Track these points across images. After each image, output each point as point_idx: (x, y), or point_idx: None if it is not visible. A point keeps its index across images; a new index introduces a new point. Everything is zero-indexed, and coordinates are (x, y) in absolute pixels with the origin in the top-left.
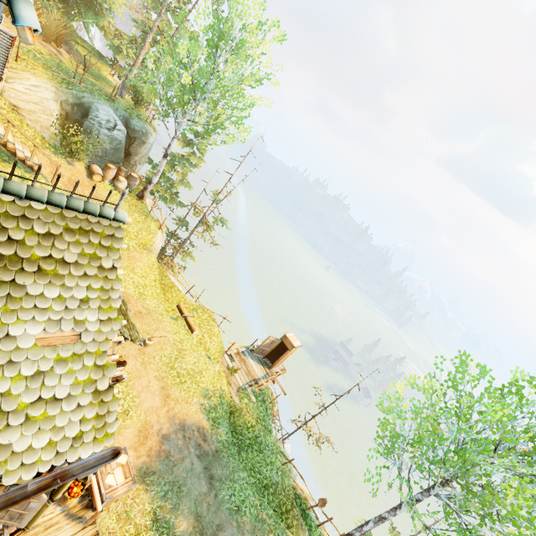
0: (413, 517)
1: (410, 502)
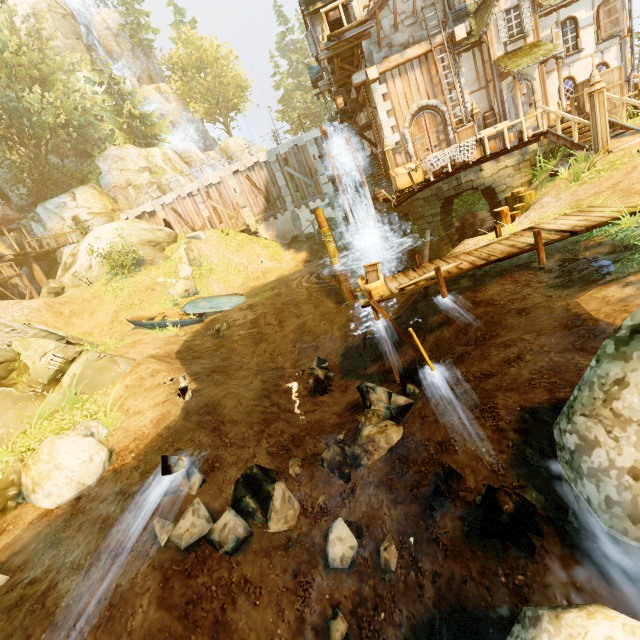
0: None
1: None
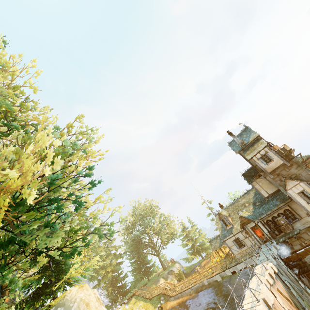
0: None
1: None
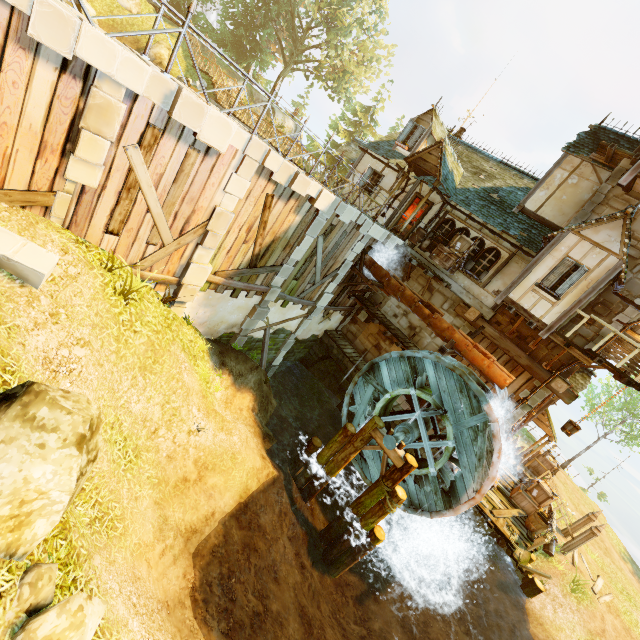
0: (590, 474)
1: (604, 436)
